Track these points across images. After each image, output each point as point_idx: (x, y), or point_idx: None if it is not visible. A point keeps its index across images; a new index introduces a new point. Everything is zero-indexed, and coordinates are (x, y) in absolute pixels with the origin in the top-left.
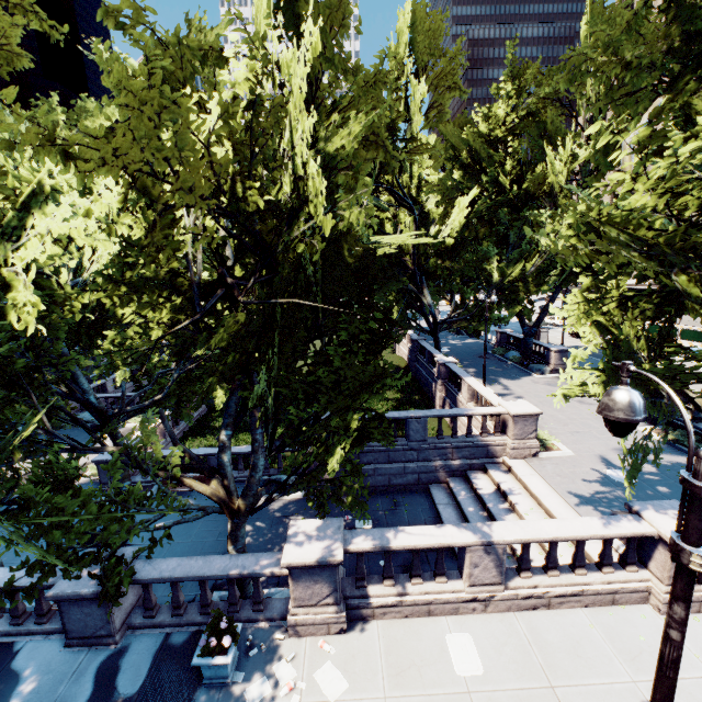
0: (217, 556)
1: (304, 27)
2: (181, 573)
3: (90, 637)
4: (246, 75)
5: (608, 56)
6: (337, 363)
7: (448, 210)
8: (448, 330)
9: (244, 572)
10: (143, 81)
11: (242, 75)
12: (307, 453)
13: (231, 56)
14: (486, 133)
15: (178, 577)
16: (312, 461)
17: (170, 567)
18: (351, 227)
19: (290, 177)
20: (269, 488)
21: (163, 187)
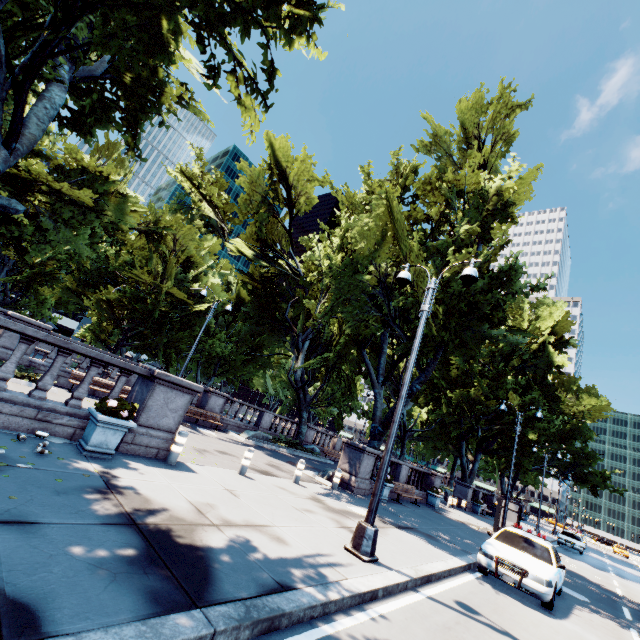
0: None
1: None
2: None
3: None
4: None
5: None
6: None
7: None
8: None
9: None
10: None
11: None
12: None
13: None
14: None
15: None
16: None
17: None
18: None
19: None
20: None
21: None
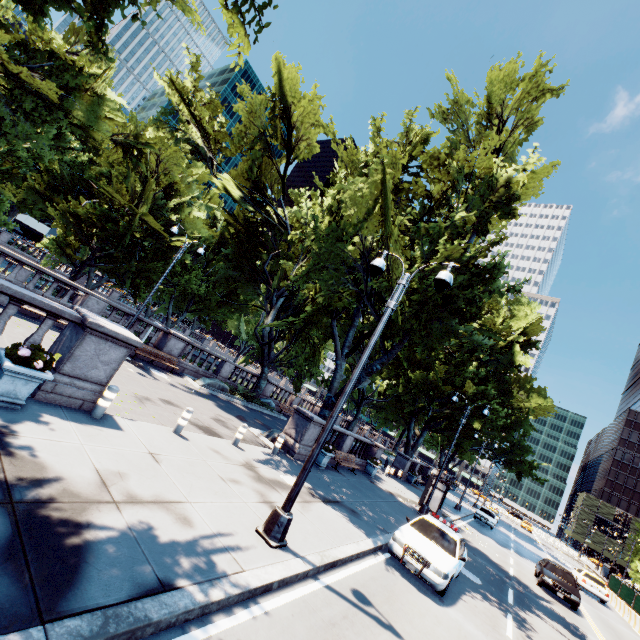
0: None
1: None
2: None
3: None
4: None
5: None
6: None
7: None
8: None
9: None
10: None
11: None
12: None
13: None
14: None
15: None
16: None
17: None
18: None
19: None
20: None
21: None
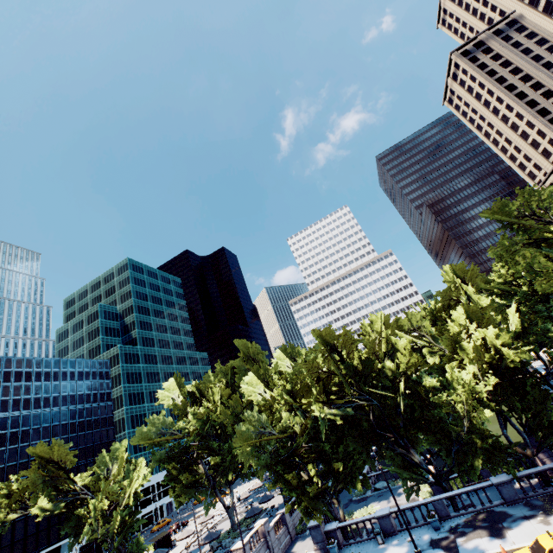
0: (535, 467)
1: (488, 328)
2: (528, 472)
3: (513, 501)
4: (479, 337)
5: (547, 280)
6: (532, 392)
7: (504, 315)
8: (552, 380)
9: (549, 466)
10: (451, 344)
11: (478, 338)
12: (542, 421)
13: (473, 335)
14: (502, 281)
15: (528, 473)
16: (546, 421)
17: (522, 472)
18: (523, 358)
19: (491, 350)
20: (521, 479)
21: (463, 362)
